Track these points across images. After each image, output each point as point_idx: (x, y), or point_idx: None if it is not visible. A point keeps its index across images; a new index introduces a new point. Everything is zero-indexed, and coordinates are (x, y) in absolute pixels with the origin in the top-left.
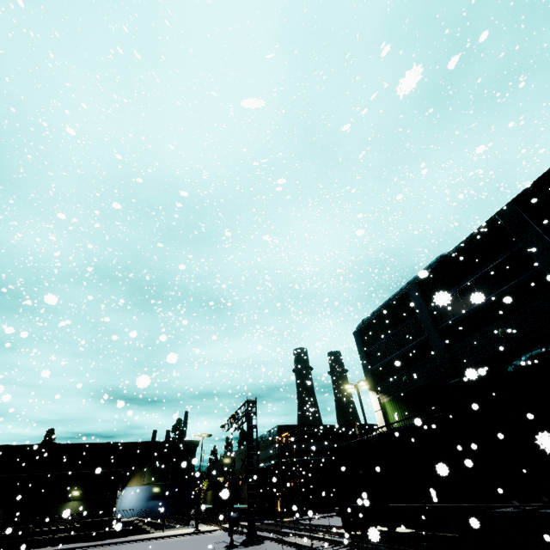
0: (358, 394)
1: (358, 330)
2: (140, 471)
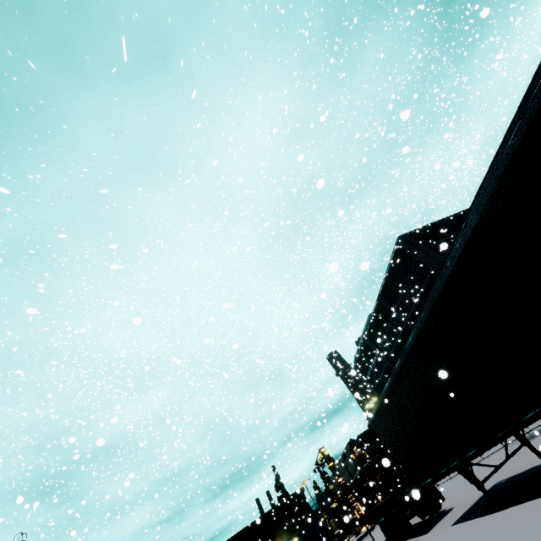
0: None
1: (355, 366)
2: (277, 534)
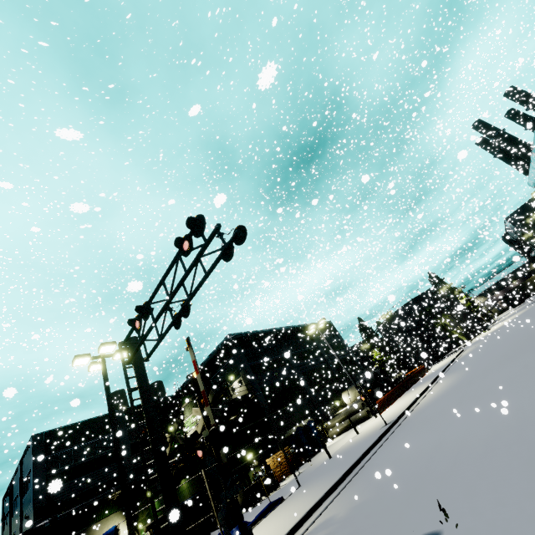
0: None
1: (3, 500)
2: None
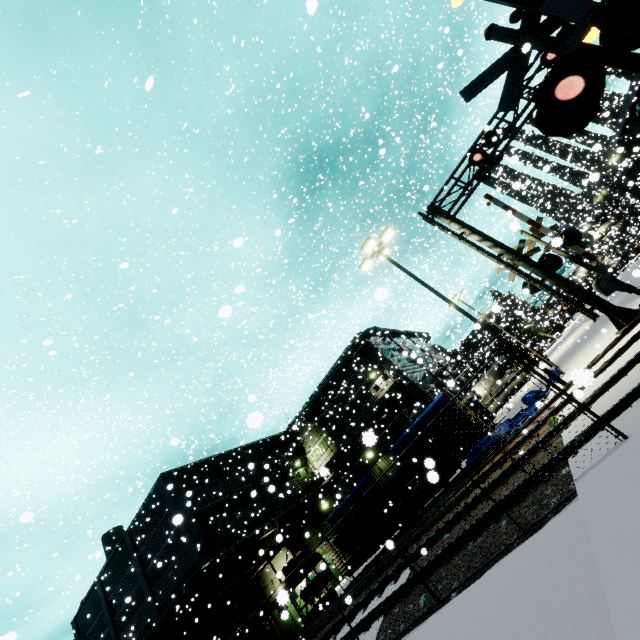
0: None
1: (74, 620)
2: None
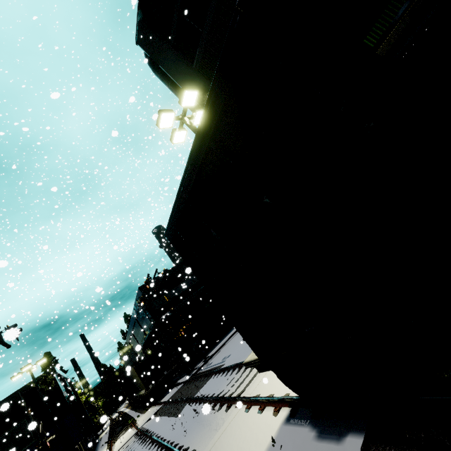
0: (192, 126)
1: (140, 21)
2: None
